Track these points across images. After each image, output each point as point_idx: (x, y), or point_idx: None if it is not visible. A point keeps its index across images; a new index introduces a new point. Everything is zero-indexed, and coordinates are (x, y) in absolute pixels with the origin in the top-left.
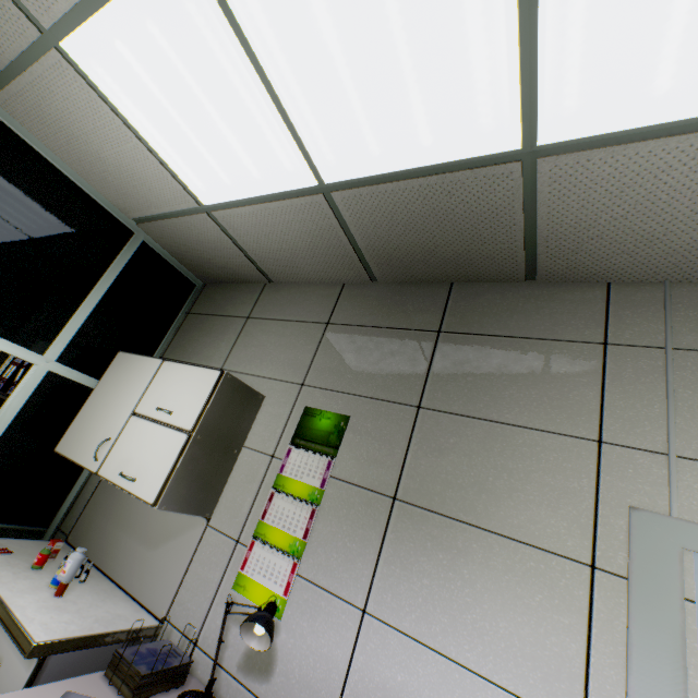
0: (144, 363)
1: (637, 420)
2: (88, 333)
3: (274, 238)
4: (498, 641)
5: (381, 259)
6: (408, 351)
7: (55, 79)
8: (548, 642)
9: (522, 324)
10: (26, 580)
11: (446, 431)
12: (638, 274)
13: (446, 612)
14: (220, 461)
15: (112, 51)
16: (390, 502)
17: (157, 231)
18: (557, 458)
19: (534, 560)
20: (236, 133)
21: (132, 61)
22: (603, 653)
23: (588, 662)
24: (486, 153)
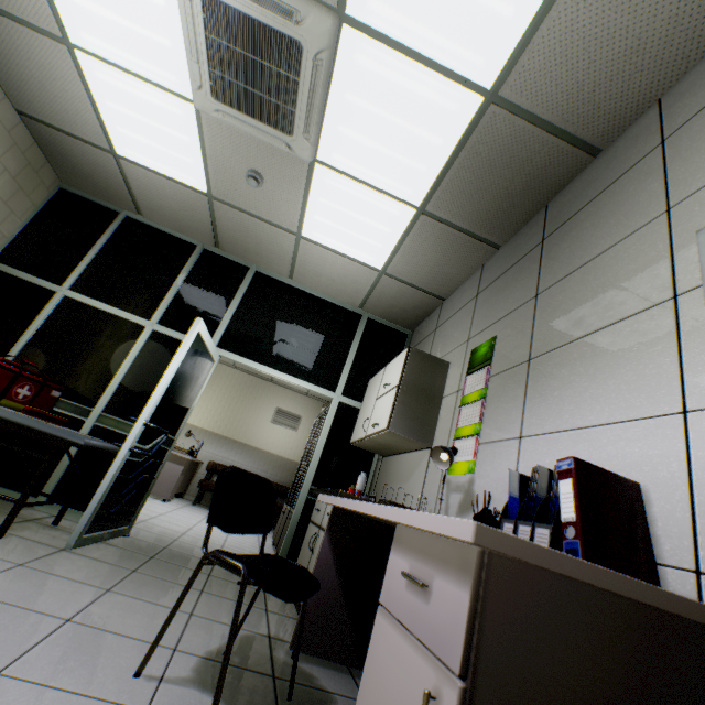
0: (378, 375)
1: (696, 170)
2: (353, 377)
3: (421, 263)
4: (610, 395)
5: (485, 227)
6: (525, 269)
7: (305, 252)
8: (646, 371)
9: (597, 186)
10: None
11: (555, 295)
12: (671, 73)
13: (571, 402)
14: (426, 406)
15: (315, 222)
16: (527, 364)
17: (371, 307)
18: (636, 248)
19: (628, 326)
20: (368, 217)
21: (322, 220)
22: (692, 348)
23: (680, 363)
24: (471, 118)
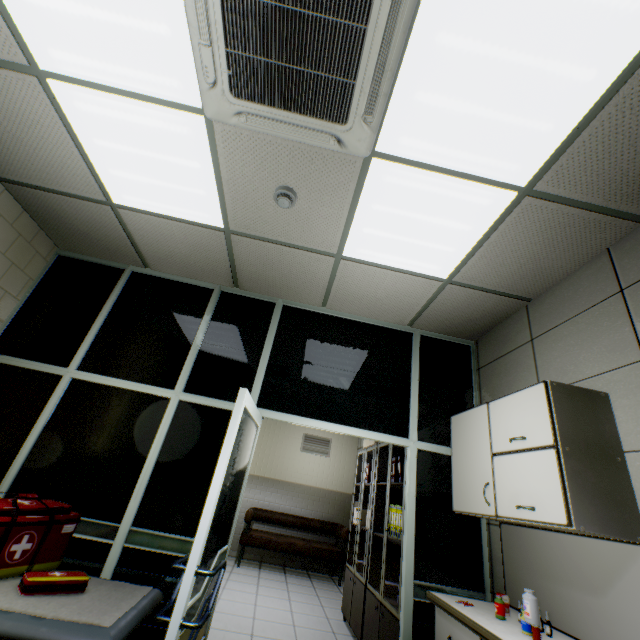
0: (473, 414)
1: None
2: (423, 413)
3: (508, 262)
4: None
5: (629, 195)
6: None
7: (345, 274)
8: None
9: None
10: (499, 625)
11: None
12: None
13: None
14: (608, 472)
15: (363, 236)
16: None
17: (424, 322)
18: None
19: None
20: (440, 216)
21: (372, 232)
22: None
23: None
24: None
